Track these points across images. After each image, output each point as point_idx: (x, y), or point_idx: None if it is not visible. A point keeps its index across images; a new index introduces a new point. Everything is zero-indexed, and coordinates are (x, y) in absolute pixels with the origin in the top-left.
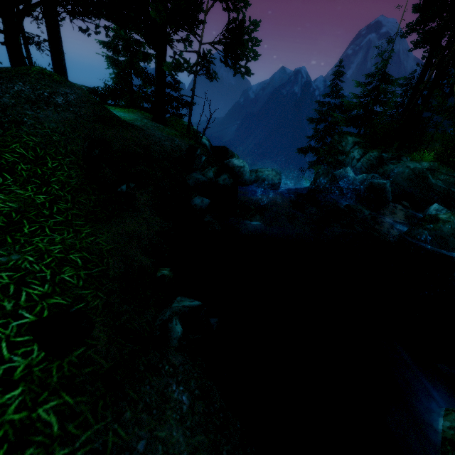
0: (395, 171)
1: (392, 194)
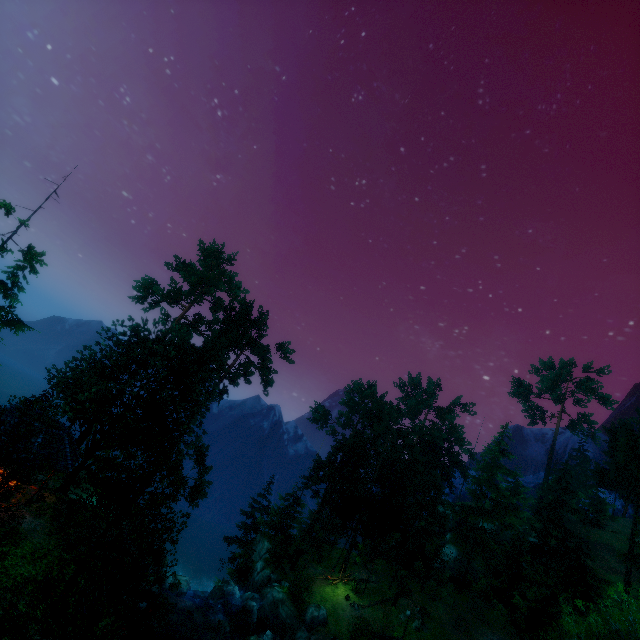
0: (267, 595)
1: (259, 615)
